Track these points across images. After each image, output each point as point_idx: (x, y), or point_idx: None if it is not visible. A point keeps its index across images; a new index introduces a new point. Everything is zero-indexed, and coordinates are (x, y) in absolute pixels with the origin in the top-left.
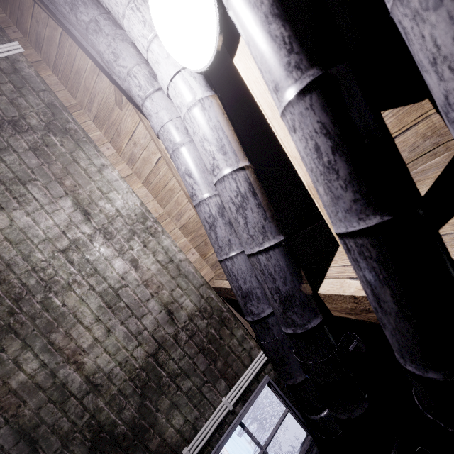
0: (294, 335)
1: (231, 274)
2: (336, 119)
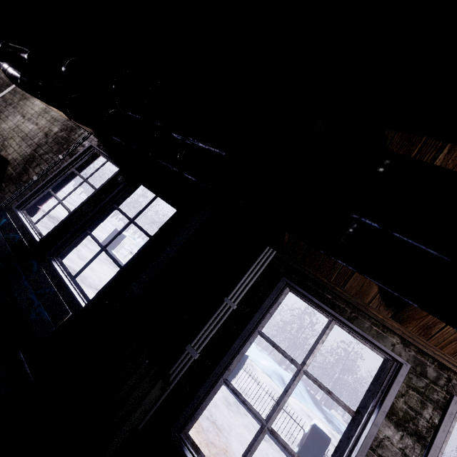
0: None
1: None
2: None
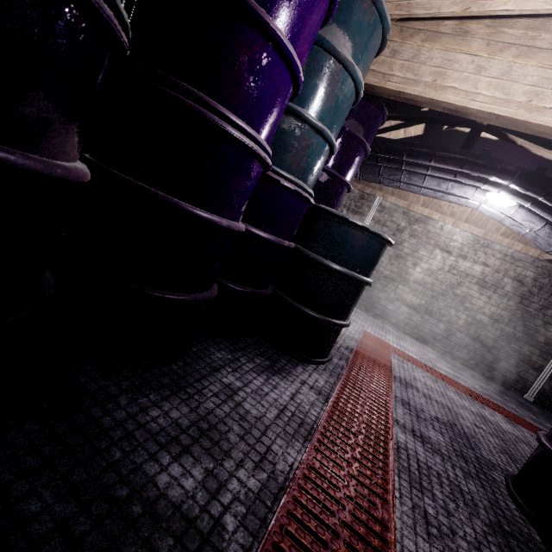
0: None
1: None
2: None
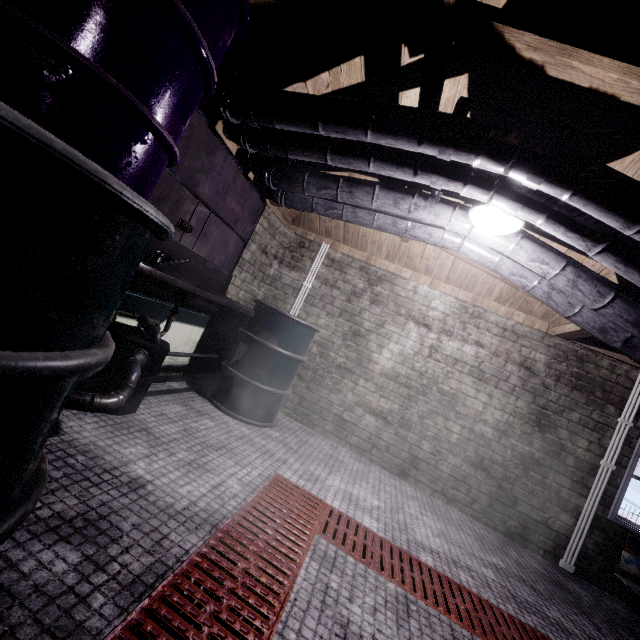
0: None
1: (582, 323)
2: (622, 258)
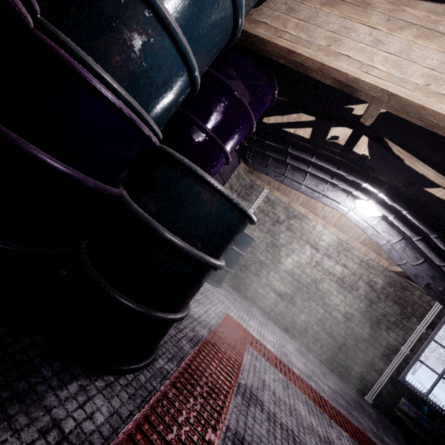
0: (440, 289)
1: (405, 269)
2: (427, 246)
